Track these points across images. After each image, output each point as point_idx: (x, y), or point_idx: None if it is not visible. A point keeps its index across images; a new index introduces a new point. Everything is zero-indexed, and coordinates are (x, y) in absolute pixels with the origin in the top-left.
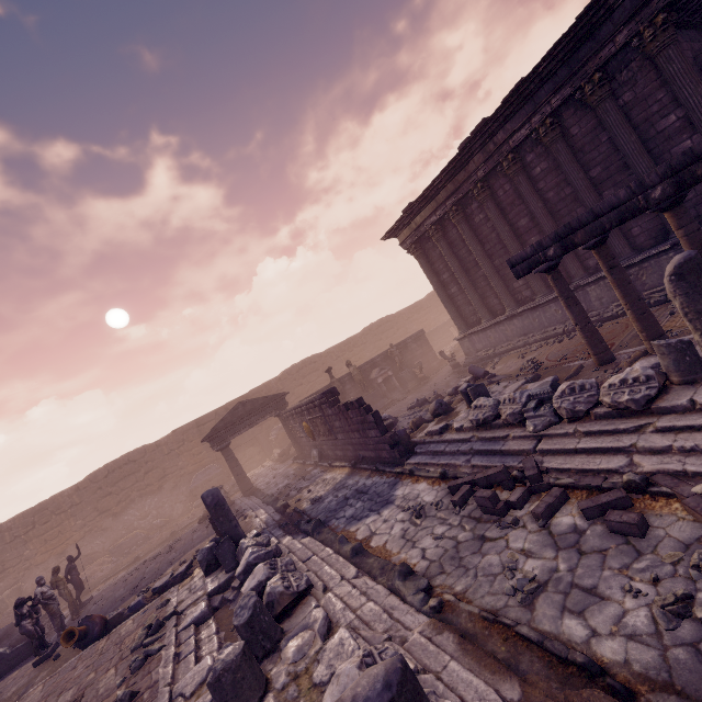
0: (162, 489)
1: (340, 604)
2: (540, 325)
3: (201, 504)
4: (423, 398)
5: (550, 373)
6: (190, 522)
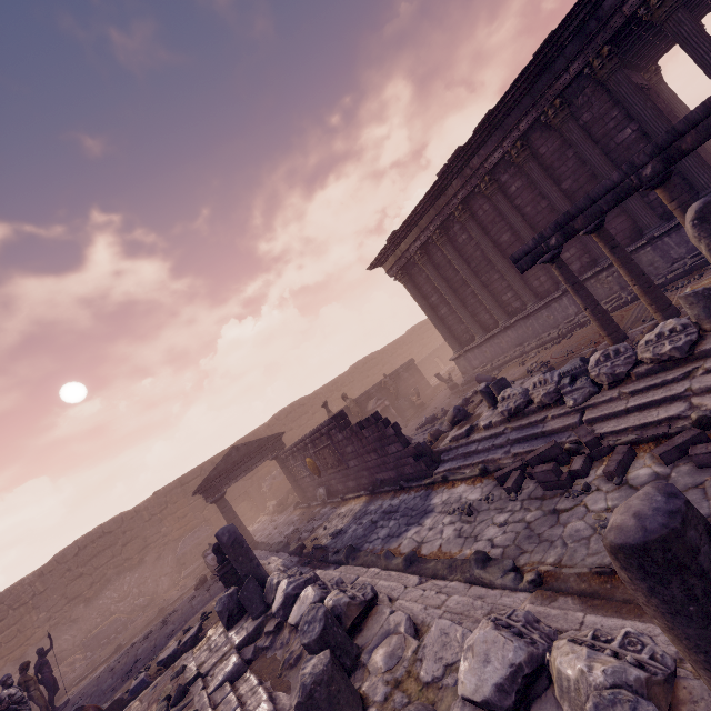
0: (144, 562)
1: (418, 606)
2: (534, 332)
3: (190, 573)
4: (433, 415)
5: (563, 364)
6: (181, 594)
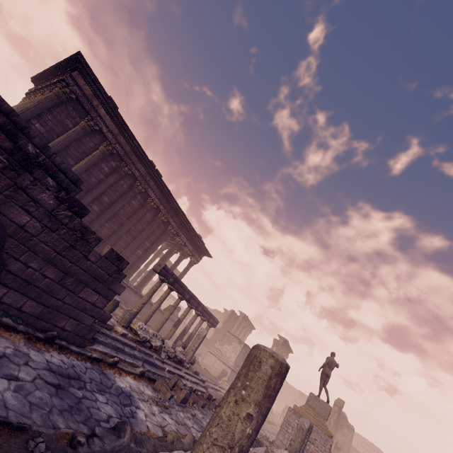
0: None
1: None
2: None
3: None
4: None
5: None
6: None
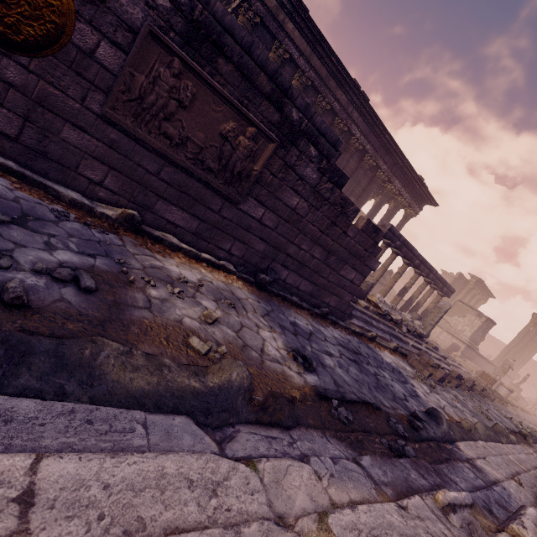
0: None
1: None
2: None
3: None
4: None
5: None
6: None
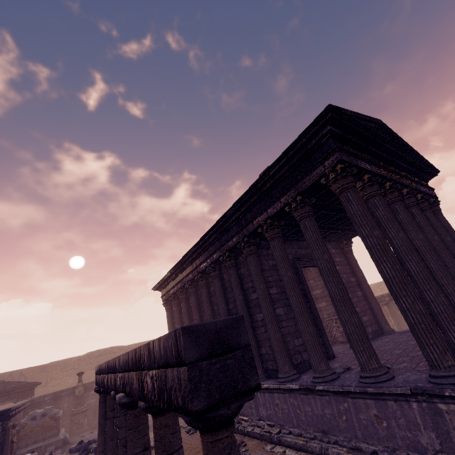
0: None
1: None
2: None
3: None
4: (84, 443)
5: None
6: None
